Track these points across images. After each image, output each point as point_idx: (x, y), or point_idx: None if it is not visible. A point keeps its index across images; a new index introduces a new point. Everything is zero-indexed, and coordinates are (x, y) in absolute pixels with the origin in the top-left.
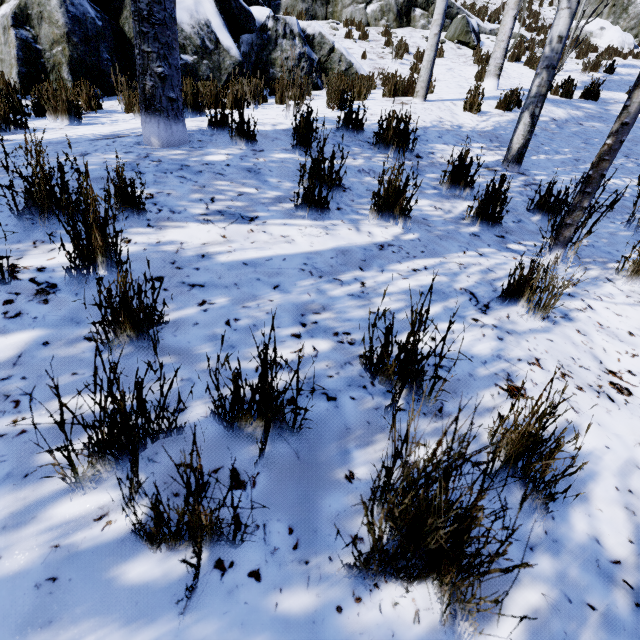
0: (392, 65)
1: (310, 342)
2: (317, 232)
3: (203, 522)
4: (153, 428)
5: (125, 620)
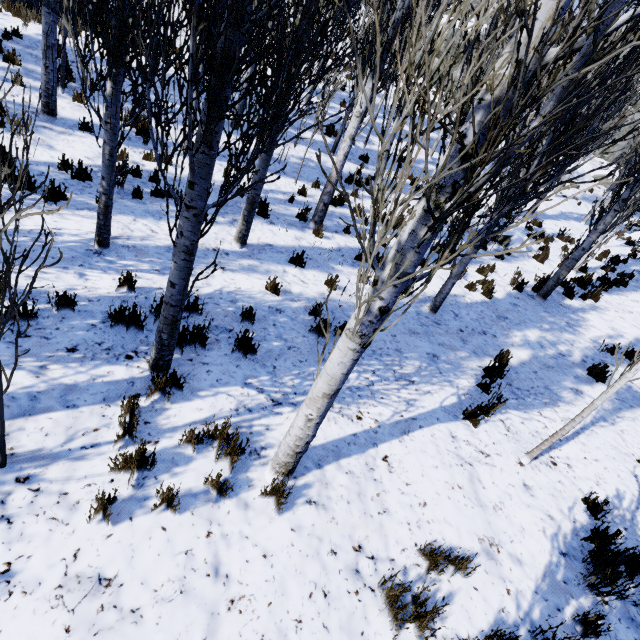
0: None
1: None
2: None
3: None
4: None
5: None
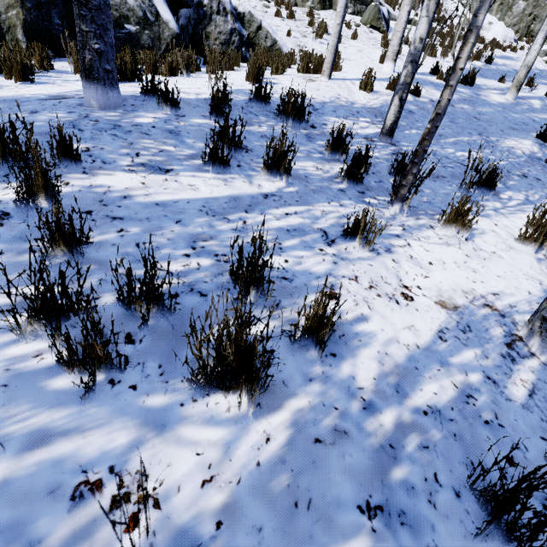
0: (312, 44)
1: (196, 260)
2: (218, 183)
3: (99, 354)
4: (75, 306)
5: (50, 406)
